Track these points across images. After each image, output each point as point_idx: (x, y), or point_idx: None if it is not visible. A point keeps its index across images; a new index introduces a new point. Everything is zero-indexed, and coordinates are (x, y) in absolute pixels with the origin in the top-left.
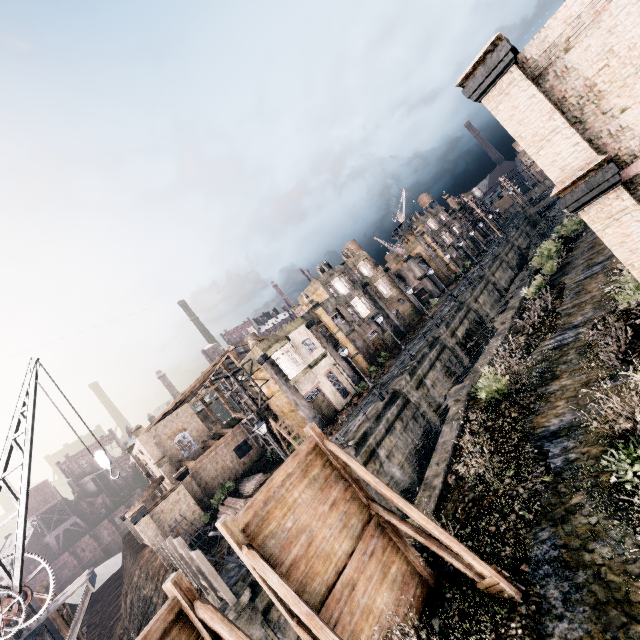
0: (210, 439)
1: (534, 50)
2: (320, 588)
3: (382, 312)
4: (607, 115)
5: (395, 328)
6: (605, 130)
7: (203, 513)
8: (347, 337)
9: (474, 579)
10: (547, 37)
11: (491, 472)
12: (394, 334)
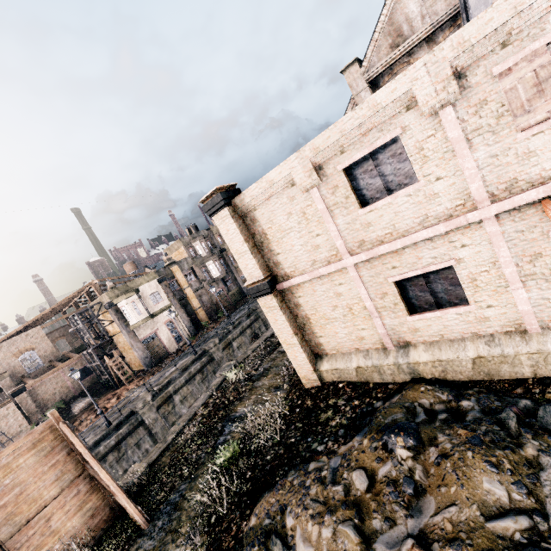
0: (58, 359)
1: (239, 202)
2: (20, 521)
3: (232, 275)
4: (272, 252)
5: (240, 289)
6: (272, 259)
7: (30, 426)
8: (195, 292)
9: (129, 513)
10: (244, 199)
11: (189, 440)
12: (238, 294)
